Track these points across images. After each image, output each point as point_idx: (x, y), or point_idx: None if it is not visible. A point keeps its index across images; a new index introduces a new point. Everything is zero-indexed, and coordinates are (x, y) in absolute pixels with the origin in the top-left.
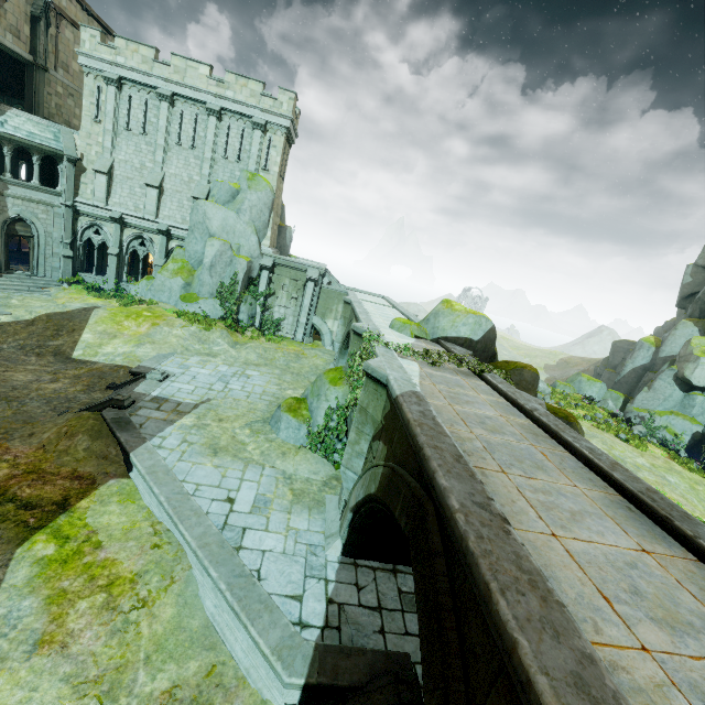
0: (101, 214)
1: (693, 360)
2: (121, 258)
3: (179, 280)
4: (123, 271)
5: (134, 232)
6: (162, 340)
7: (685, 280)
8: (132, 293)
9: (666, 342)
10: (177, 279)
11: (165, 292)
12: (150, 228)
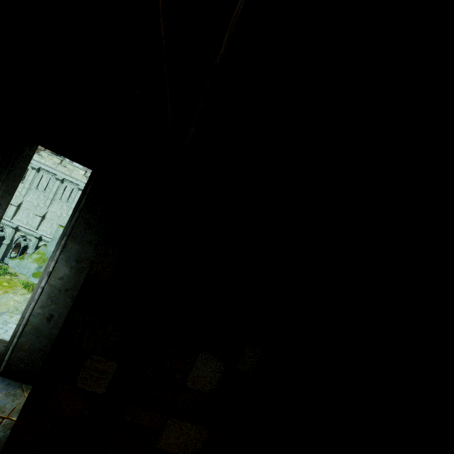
0: (7, 223)
1: None
2: (10, 245)
3: (35, 264)
4: (9, 251)
5: (22, 234)
6: (5, 303)
7: None
8: (9, 264)
9: None
10: (35, 264)
11: (26, 269)
12: (31, 234)
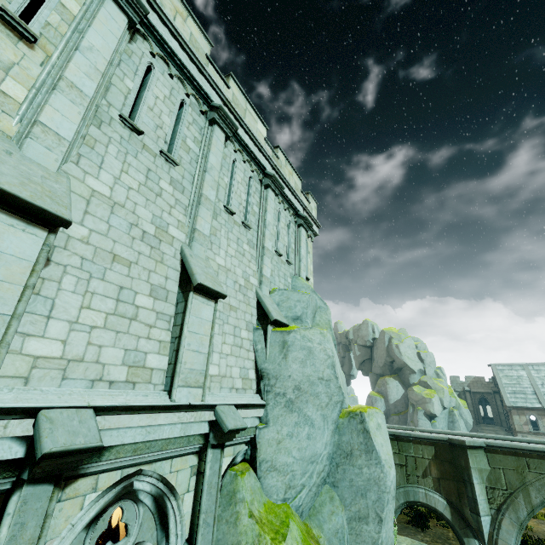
0: None
1: (429, 401)
2: None
3: None
4: None
5: (103, 489)
6: None
7: (357, 353)
8: None
9: (389, 393)
10: None
11: None
12: (180, 437)
